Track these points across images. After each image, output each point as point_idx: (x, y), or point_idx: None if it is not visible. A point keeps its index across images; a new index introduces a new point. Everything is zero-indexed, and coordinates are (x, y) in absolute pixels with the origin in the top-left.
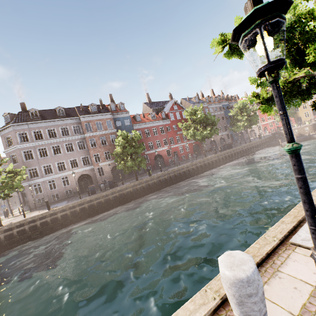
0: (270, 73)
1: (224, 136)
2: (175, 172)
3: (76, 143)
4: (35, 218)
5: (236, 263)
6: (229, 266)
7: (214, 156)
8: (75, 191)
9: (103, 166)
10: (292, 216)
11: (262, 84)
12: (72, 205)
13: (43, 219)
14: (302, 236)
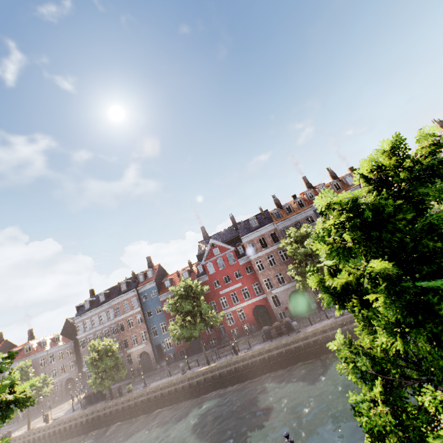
0: None
1: None
2: (146, 394)
3: (112, 328)
4: (37, 431)
5: None
6: None
7: (214, 366)
8: None
9: (132, 353)
10: None
11: None
12: (56, 424)
13: (39, 433)
14: None
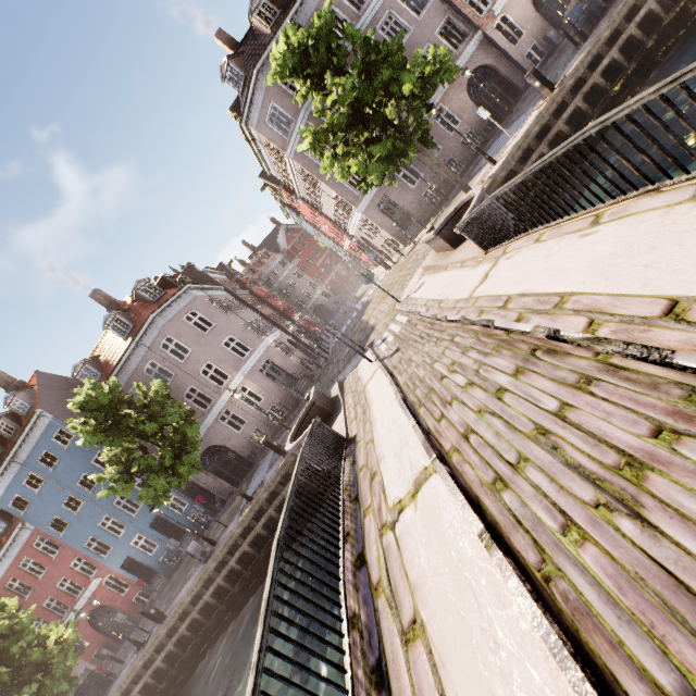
0: None
1: None
2: None
3: (400, 6)
4: (545, 121)
5: None
6: None
7: None
8: (484, 127)
9: (506, 11)
10: None
11: None
12: (610, 32)
13: (565, 111)
14: None
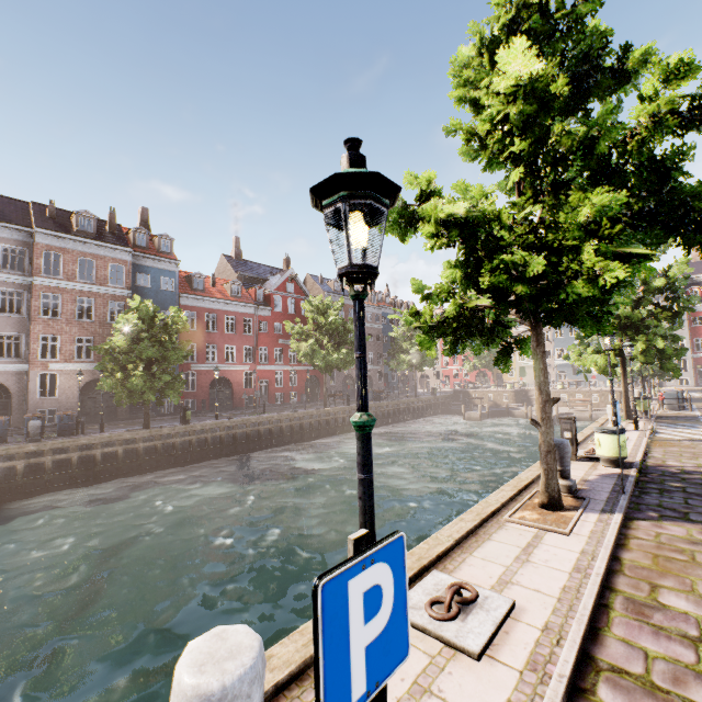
0: (363, 282)
1: (374, 373)
2: (249, 426)
3: None
4: None
5: (219, 656)
6: (200, 662)
7: (343, 409)
8: None
9: (62, 373)
10: (415, 556)
11: (430, 298)
12: None
13: None
14: (414, 600)
